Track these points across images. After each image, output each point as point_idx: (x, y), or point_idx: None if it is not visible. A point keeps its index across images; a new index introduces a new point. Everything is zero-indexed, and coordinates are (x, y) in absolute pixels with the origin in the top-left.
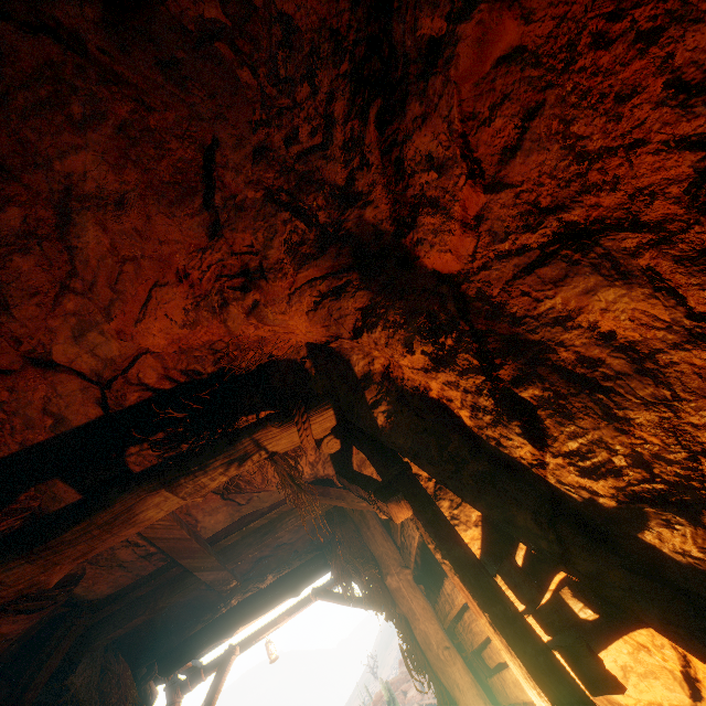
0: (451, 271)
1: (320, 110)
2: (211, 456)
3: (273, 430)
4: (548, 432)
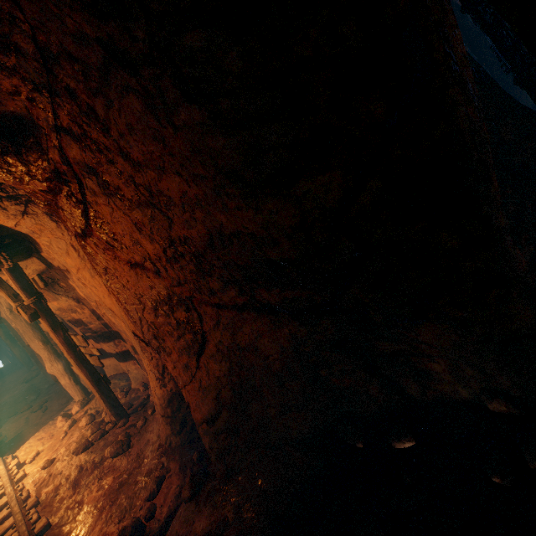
0: None
1: None
2: None
3: None
4: None
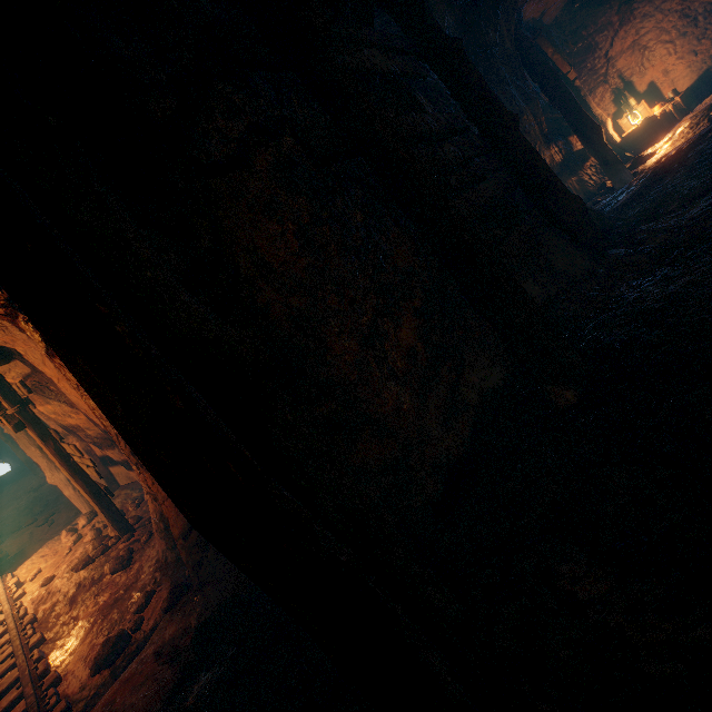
0: None
1: None
2: None
3: None
4: None
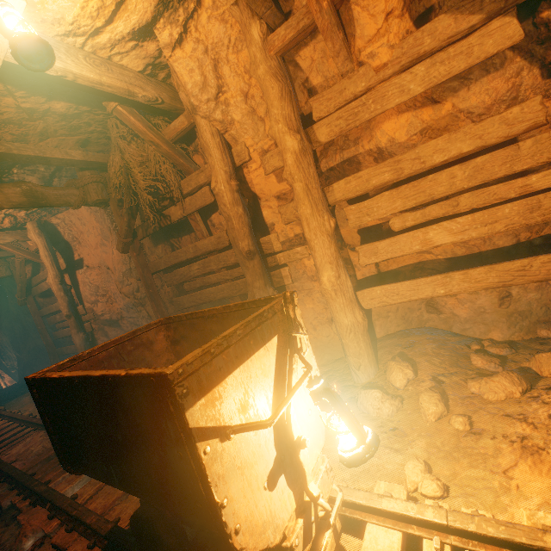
0: None
1: None
2: None
3: None
4: (5, 361)
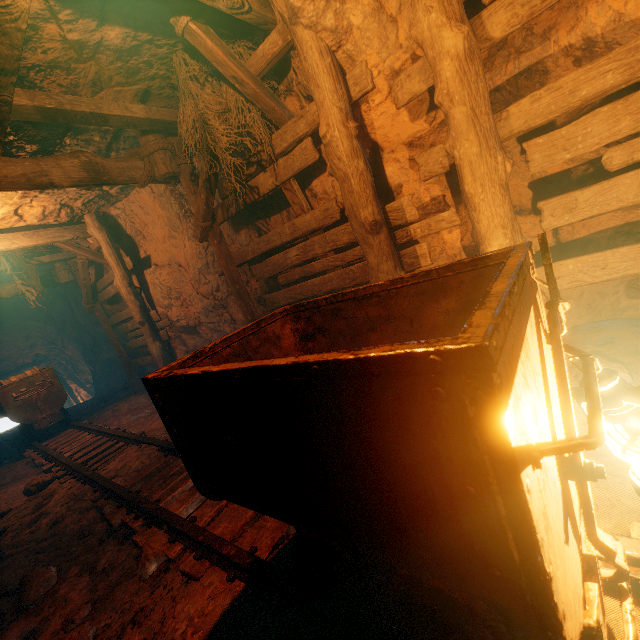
0: (70, 355)
1: (52, 331)
2: (16, 372)
3: (31, 367)
4: (79, 375)
